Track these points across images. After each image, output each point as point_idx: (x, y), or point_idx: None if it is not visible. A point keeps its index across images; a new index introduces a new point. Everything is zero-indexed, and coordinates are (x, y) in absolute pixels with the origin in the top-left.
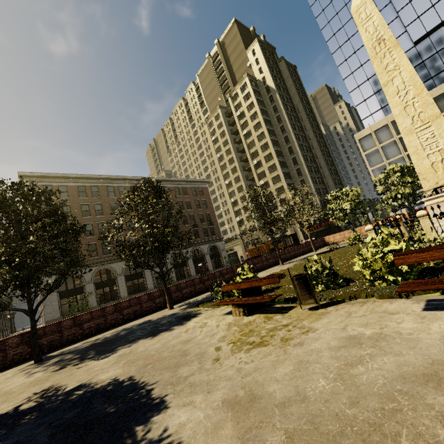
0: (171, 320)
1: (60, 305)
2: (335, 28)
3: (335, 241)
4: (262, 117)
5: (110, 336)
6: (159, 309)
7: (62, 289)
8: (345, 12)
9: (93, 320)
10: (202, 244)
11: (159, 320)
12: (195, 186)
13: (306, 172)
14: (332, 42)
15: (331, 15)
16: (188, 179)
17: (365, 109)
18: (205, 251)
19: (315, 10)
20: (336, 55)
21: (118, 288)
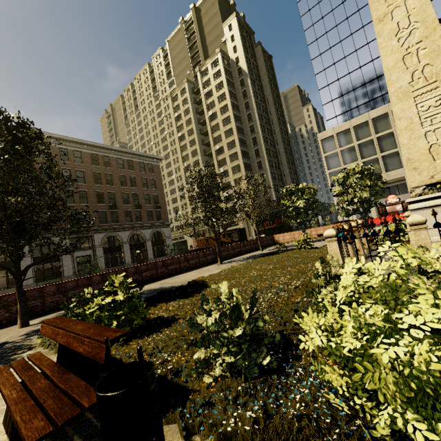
0: None
1: None
2: (315, 18)
3: (284, 241)
4: (230, 100)
5: None
6: (16, 321)
7: None
8: (327, 3)
9: None
10: (144, 228)
11: None
12: (145, 161)
13: (267, 166)
14: (310, 33)
15: (312, 3)
16: (136, 152)
17: (331, 109)
18: (146, 237)
19: None
20: (312, 47)
21: None
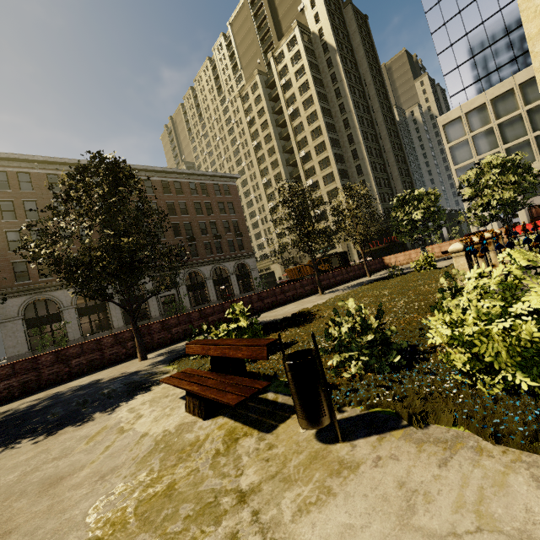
0: (114, 391)
1: (28, 337)
2: None
3: (397, 264)
4: (315, 89)
5: (20, 410)
6: (132, 357)
7: (40, 314)
8: None
9: (16, 377)
10: (226, 261)
11: (105, 386)
12: (220, 183)
13: (369, 170)
14: None
15: None
16: (209, 172)
17: (456, 80)
18: (229, 270)
19: None
20: None
21: (110, 315)
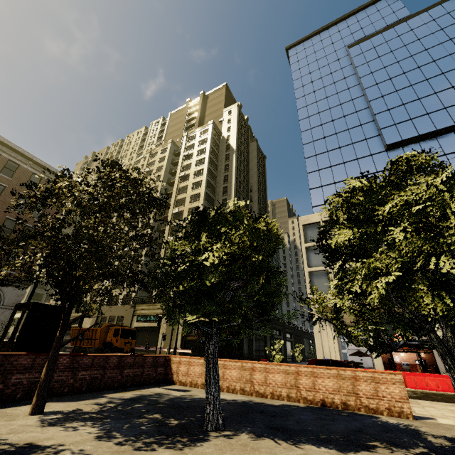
0: None
1: None
2: (311, 112)
3: (187, 379)
4: (208, 165)
5: None
6: None
7: None
8: (325, 103)
9: None
10: None
11: None
12: (46, 177)
13: None
14: (305, 122)
15: (310, 101)
16: (35, 157)
17: (319, 195)
18: None
19: (297, 93)
20: (305, 134)
21: None
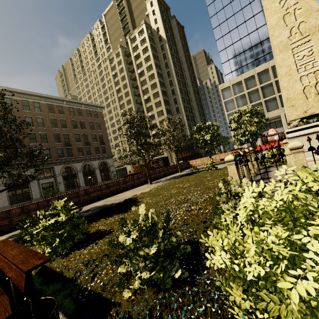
0: None
1: None
2: None
3: (196, 165)
4: (154, 61)
5: None
6: None
7: None
8: None
9: None
10: (93, 160)
11: None
12: (91, 109)
13: (183, 110)
14: (211, 8)
15: None
16: (83, 102)
17: (228, 67)
18: (95, 166)
19: None
20: (213, 19)
21: None
